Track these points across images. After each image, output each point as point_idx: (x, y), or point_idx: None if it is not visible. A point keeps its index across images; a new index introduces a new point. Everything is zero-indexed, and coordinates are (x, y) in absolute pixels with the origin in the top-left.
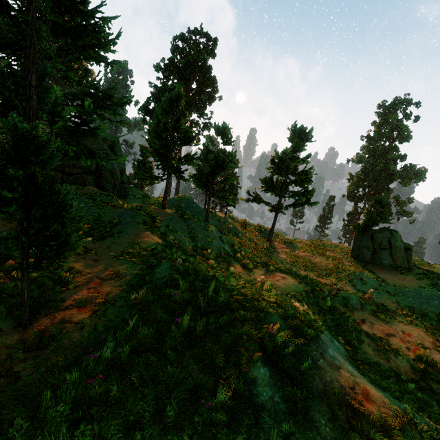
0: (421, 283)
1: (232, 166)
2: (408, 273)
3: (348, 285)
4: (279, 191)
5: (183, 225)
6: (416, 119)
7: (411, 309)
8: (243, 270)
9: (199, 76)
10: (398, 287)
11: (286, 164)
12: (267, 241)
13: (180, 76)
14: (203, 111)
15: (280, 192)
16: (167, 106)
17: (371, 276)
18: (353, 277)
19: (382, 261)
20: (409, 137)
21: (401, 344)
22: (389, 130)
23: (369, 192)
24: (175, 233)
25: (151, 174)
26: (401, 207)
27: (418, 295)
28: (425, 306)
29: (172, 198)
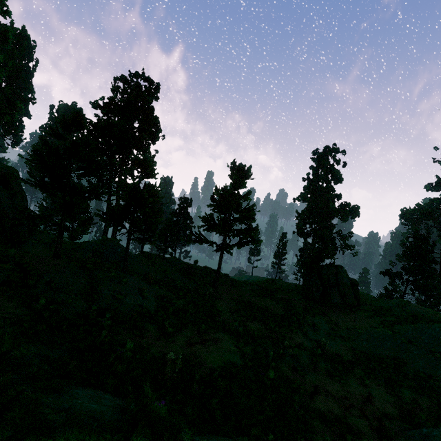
0: (371, 322)
1: (151, 201)
2: (358, 311)
3: (298, 336)
4: (222, 229)
5: (82, 278)
6: (345, 165)
7: (367, 356)
8: (159, 338)
9: (141, 116)
10: (351, 330)
11: (226, 201)
12: (213, 286)
13: (120, 114)
14: (145, 148)
15: (222, 231)
16: (63, 130)
17: (323, 319)
18: (304, 323)
19: (332, 300)
20: (341, 179)
21: (362, 421)
22: (324, 173)
23: (315, 228)
24: (60, 292)
25: (34, 212)
26: (344, 241)
27: (371, 338)
28: (379, 350)
29: (93, 241)
